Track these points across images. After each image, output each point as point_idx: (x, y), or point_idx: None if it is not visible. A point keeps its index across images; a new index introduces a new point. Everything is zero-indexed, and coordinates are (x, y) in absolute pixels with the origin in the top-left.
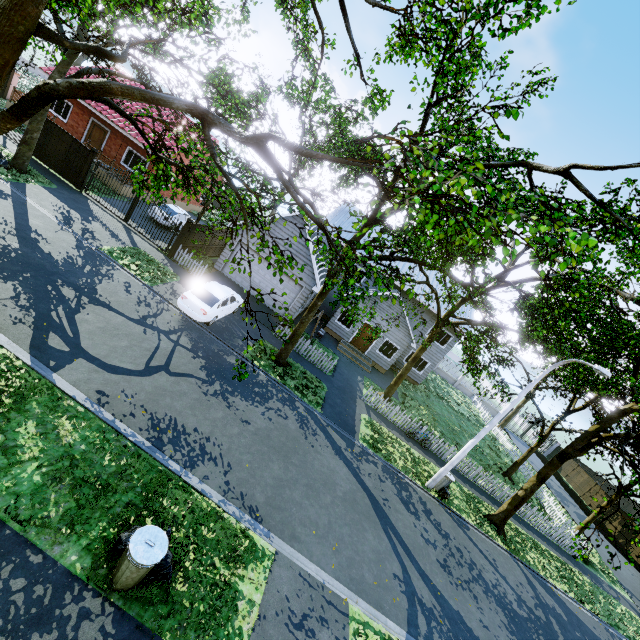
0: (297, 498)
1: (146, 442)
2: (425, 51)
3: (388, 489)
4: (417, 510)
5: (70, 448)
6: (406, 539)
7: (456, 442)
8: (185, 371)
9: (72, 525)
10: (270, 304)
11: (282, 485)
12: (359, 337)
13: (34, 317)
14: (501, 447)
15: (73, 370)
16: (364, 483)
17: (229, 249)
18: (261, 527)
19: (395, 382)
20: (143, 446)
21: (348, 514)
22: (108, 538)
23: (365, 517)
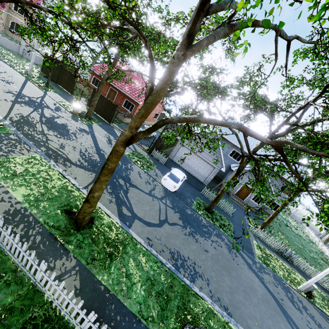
0: (242, 300)
1: (172, 267)
2: (325, 57)
3: (280, 292)
4: (299, 306)
5: (148, 273)
6: (300, 328)
7: (304, 256)
8: (174, 221)
9: (162, 320)
10: (196, 176)
11: (233, 291)
12: (240, 191)
13: (115, 198)
14: (327, 258)
15: (135, 226)
16: (268, 288)
17: (176, 148)
18: (232, 320)
19: (268, 221)
20: (172, 270)
21: (267, 310)
22: (177, 328)
23: (276, 312)
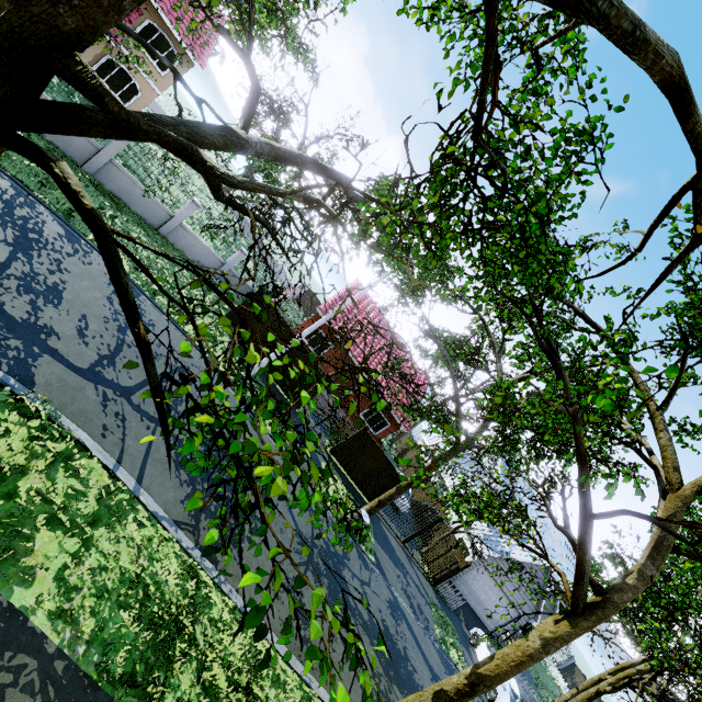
0: None
1: None
2: None
3: None
4: None
5: None
6: None
7: None
8: None
9: None
10: (484, 619)
11: None
12: None
13: None
14: None
15: None
16: None
17: (470, 568)
18: None
19: None
20: None
21: None
22: None
23: None
